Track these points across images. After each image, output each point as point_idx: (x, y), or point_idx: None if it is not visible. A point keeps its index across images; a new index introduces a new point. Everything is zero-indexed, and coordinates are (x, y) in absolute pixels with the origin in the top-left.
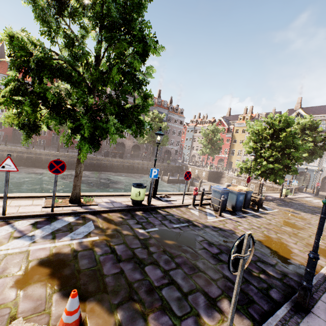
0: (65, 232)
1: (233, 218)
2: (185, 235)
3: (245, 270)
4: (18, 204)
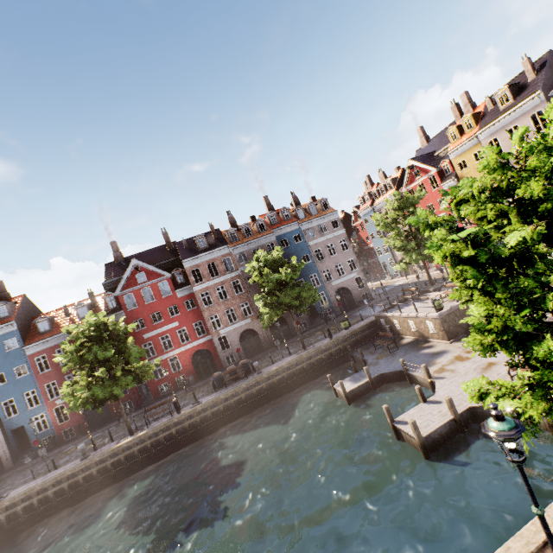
0: None
1: None
2: None
3: None
4: None
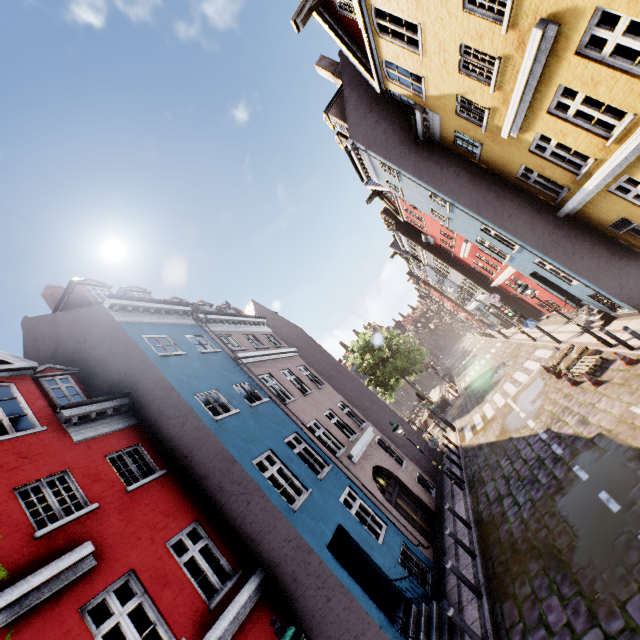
0: None
1: None
2: None
3: None
4: None
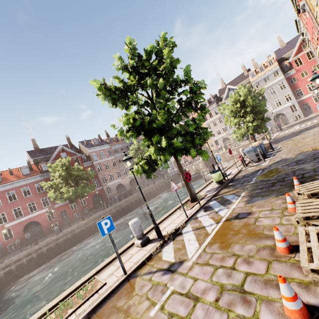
0: (226, 201)
1: (272, 158)
2: (270, 171)
3: (316, 158)
4: (175, 217)
